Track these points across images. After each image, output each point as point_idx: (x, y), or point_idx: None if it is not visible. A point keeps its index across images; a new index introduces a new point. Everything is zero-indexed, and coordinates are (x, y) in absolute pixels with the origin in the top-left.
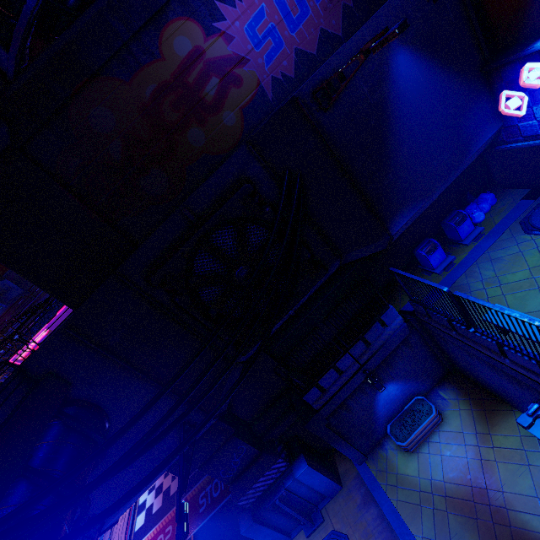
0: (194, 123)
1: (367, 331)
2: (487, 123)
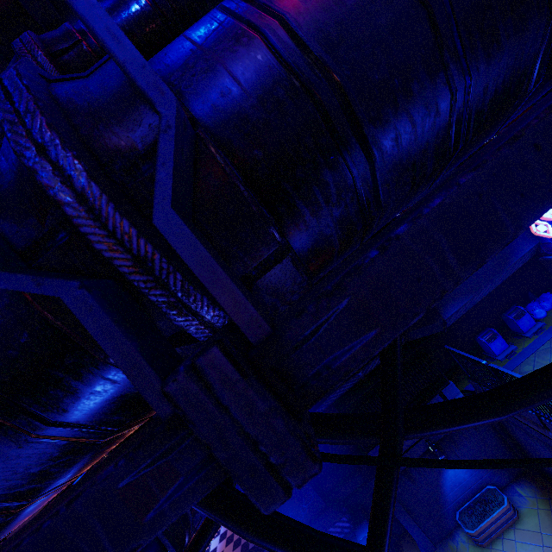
0: None
1: (428, 401)
2: (523, 241)
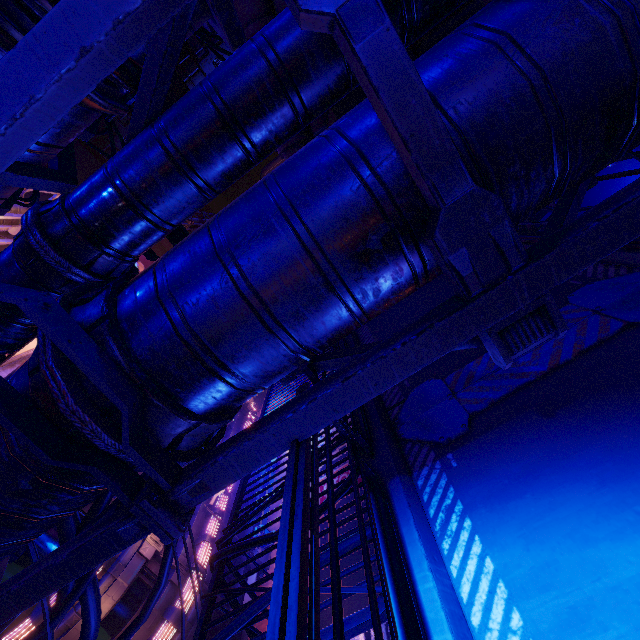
0: None
1: None
2: None
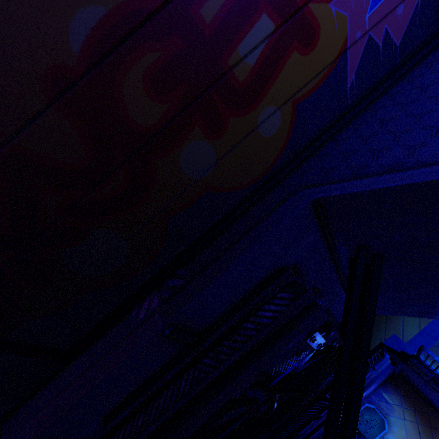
0: (198, 130)
1: None
2: None
